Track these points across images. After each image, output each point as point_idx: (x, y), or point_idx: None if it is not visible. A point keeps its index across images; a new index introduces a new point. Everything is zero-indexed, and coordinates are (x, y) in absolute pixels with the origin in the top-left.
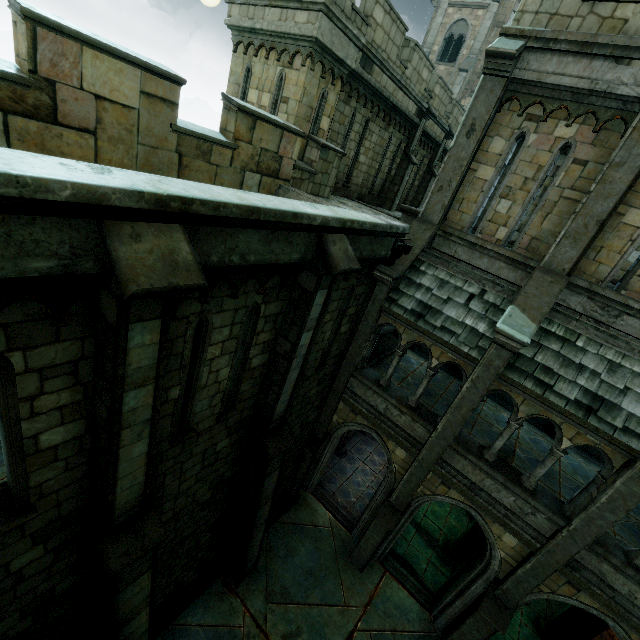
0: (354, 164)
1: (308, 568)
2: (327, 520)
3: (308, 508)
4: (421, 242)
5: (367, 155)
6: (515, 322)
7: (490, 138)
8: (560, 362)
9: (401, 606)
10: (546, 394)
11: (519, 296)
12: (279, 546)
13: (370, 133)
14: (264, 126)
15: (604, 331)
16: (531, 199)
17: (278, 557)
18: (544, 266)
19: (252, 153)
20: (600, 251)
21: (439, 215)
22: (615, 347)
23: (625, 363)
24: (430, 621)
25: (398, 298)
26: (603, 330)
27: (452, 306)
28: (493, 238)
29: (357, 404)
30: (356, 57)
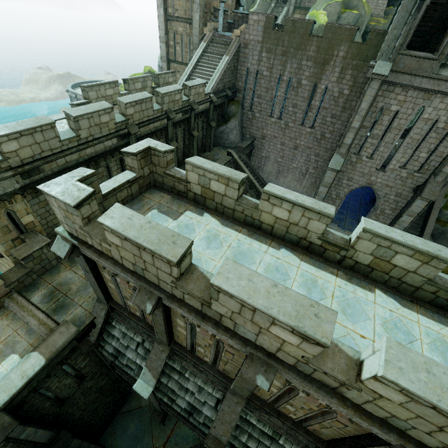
0: None
1: (134, 435)
2: (147, 401)
3: (136, 397)
4: (100, 319)
5: None
6: (146, 378)
7: (102, 271)
8: (178, 386)
9: (184, 436)
10: (173, 405)
11: (148, 360)
12: (119, 428)
13: None
14: None
15: (197, 367)
16: None
17: (118, 435)
18: (158, 339)
19: None
20: (178, 336)
21: (105, 301)
22: (201, 378)
23: (205, 387)
24: (199, 438)
25: (104, 345)
26: (197, 367)
27: (130, 351)
28: (137, 314)
29: (122, 375)
30: (15, 180)
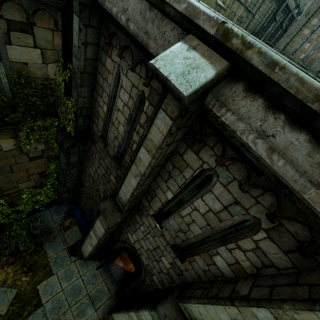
0: (252, 19)
1: None
2: None
3: None
4: None
5: (258, 15)
6: None
7: (313, 18)
8: None
9: None
10: None
11: None
12: None
13: (264, 4)
14: (236, 2)
15: None
16: (317, 44)
17: None
18: (311, 69)
19: (229, 12)
20: None
21: (283, 46)
22: None
23: None
24: None
25: None
26: None
27: None
28: (299, 57)
29: None
30: None
